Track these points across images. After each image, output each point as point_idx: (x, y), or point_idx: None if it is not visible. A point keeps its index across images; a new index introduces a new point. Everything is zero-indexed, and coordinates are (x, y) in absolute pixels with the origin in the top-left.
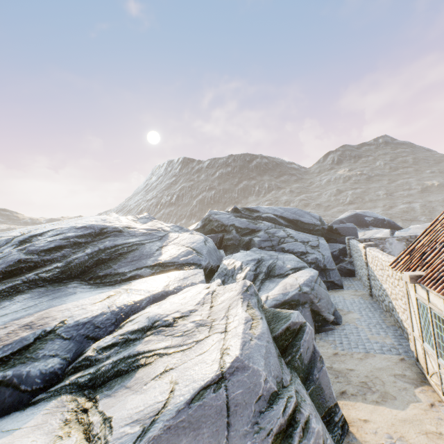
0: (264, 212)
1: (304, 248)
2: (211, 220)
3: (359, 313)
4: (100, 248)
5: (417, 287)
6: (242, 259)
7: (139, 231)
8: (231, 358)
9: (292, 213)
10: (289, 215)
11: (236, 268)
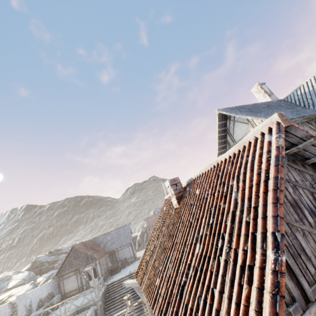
0: (64, 249)
1: None
2: (36, 262)
3: None
4: None
5: None
6: (44, 276)
7: None
8: (23, 291)
9: None
10: None
11: (41, 280)
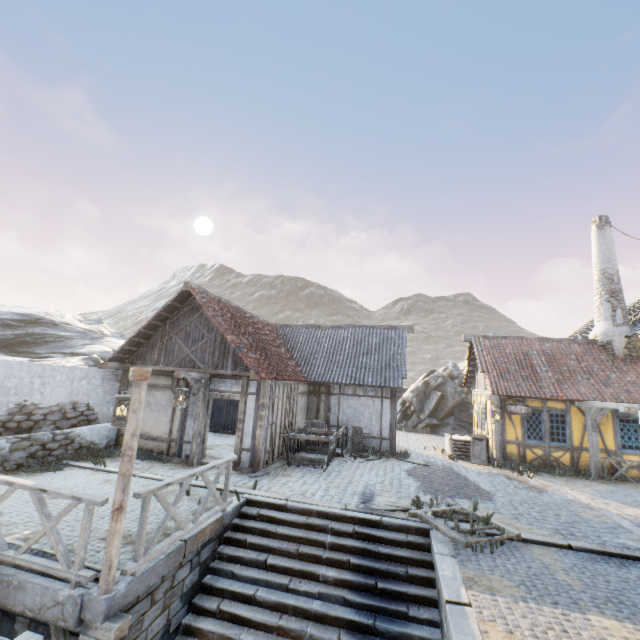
0: None
1: None
2: None
3: None
4: (29, 332)
5: None
6: None
7: (76, 328)
8: None
9: None
10: None
11: None
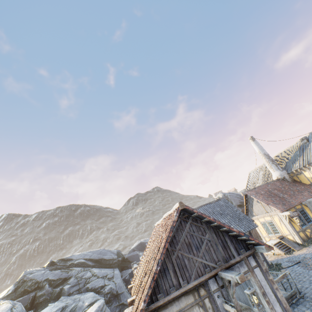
0: (77, 259)
1: (103, 282)
2: (25, 281)
3: None
4: None
5: None
6: None
7: None
8: None
9: (98, 253)
10: (96, 256)
11: None
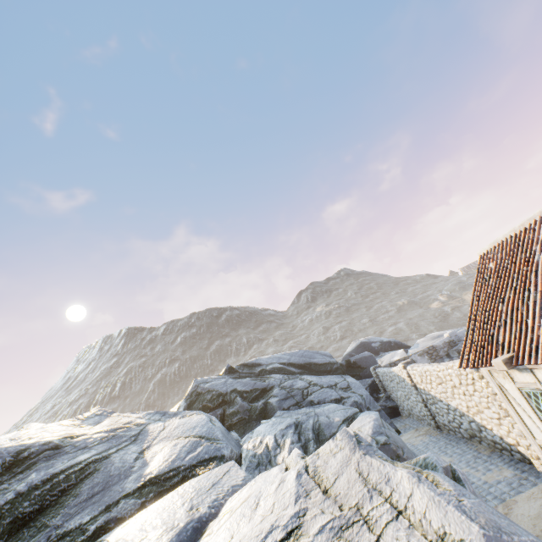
0: (268, 363)
1: (336, 394)
2: (200, 393)
3: (445, 454)
4: (20, 490)
5: (514, 373)
6: (272, 431)
7: (92, 437)
8: None
9: (300, 356)
10: (298, 359)
11: (270, 448)
